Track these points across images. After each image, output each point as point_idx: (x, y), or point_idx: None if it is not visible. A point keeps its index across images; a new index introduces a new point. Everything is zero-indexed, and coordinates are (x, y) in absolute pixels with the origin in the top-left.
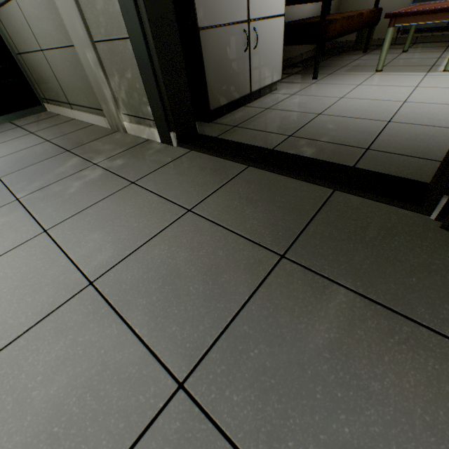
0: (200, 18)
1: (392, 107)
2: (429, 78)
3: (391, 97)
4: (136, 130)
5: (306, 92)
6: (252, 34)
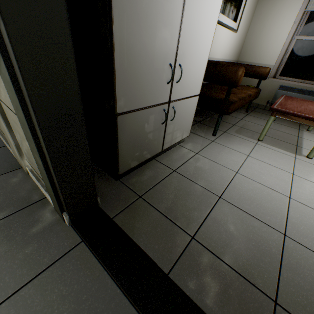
0: (120, 106)
1: (282, 205)
2: (299, 164)
3: (277, 185)
4: (35, 180)
5: (208, 154)
6: (171, 110)
